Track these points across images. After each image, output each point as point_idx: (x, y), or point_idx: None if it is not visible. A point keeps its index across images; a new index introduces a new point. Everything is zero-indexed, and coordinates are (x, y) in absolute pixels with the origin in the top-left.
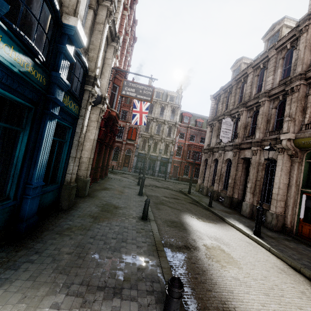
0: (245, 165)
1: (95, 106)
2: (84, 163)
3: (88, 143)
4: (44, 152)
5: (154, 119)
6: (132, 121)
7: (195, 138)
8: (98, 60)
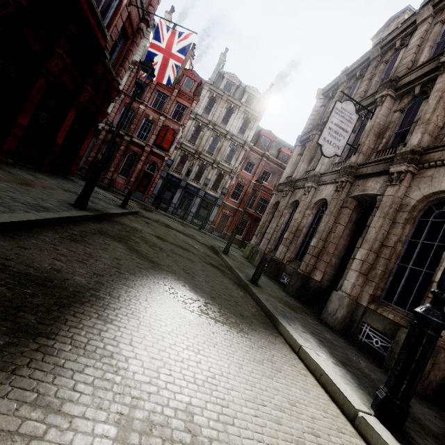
0: (356, 216)
1: None
2: None
3: None
4: None
5: (210, 124)
6: None
7: (270, 177)
8: None
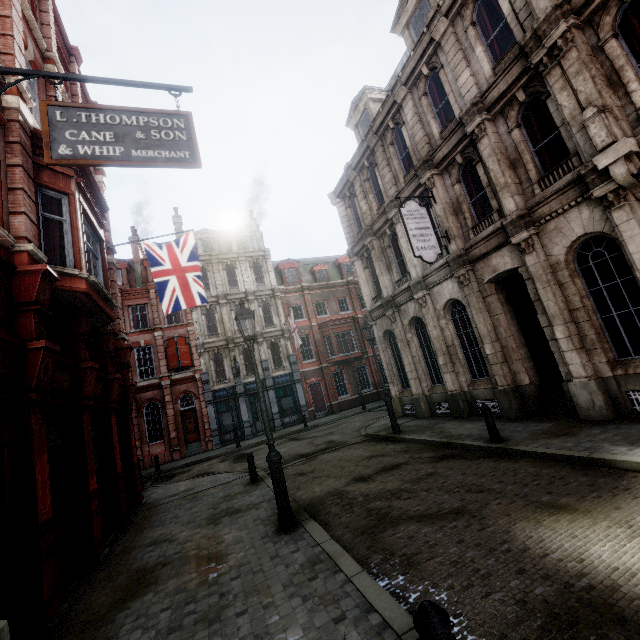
0: (503, 296)
1: None
2: None
3: None
4: None
5: (220, 299)
6: (162, 301)
7: (327, 306)
8: None
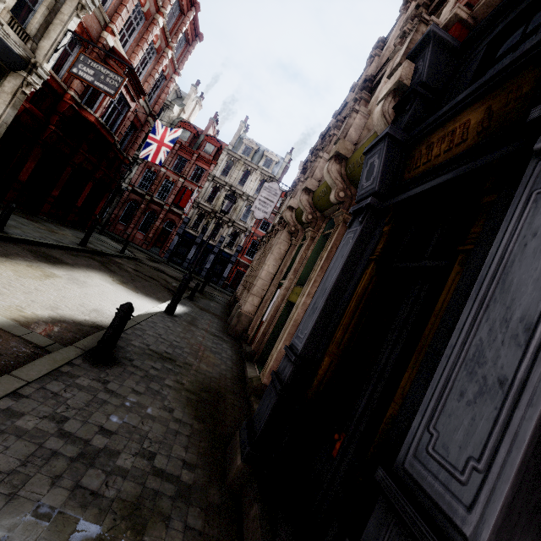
0: None
1: (17, 72)
2: None
3: None
4: None
5: (227, 185)
6: (142, 151)
7: None
8: None
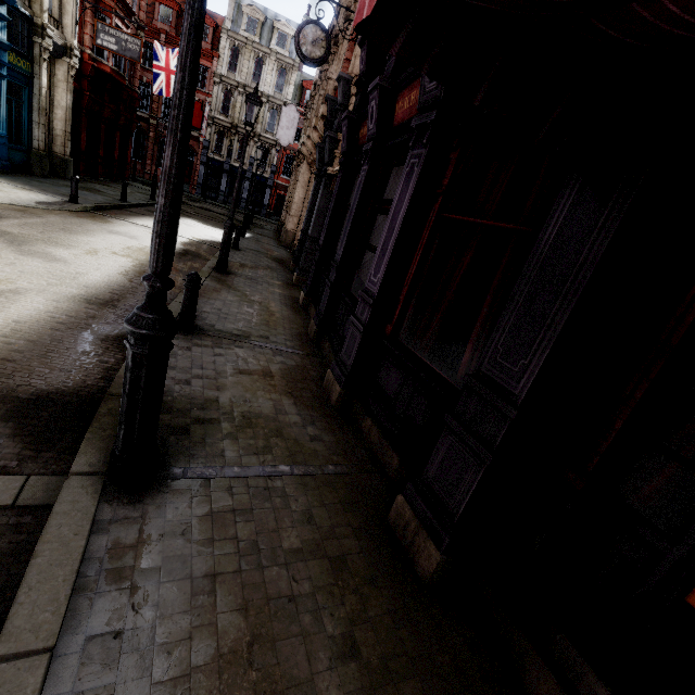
0: None
1: (60, 59)
2: (60, 137)
3: (59, 111)
4: (2, 109)
5: (239, 86)
6: (154, 86)
7: None
8: (44, 1)
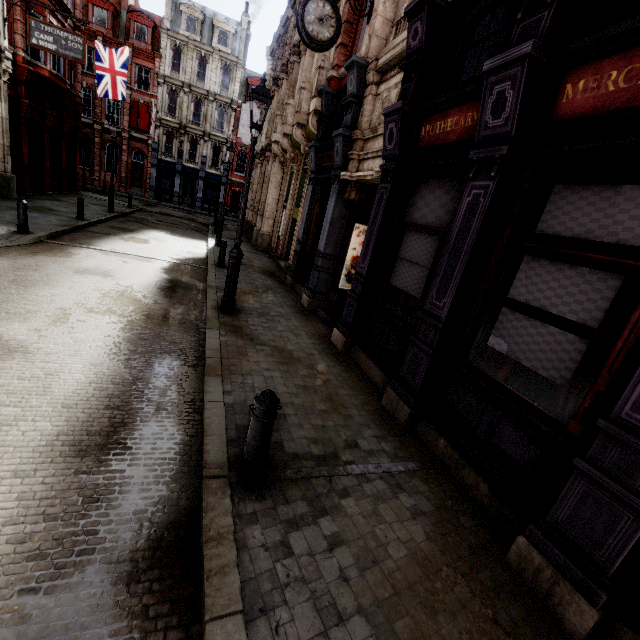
0: None
1: None
2: None
3: None
4: None
5: (184, 86)
6: (99, 89)
7: None
8: None
